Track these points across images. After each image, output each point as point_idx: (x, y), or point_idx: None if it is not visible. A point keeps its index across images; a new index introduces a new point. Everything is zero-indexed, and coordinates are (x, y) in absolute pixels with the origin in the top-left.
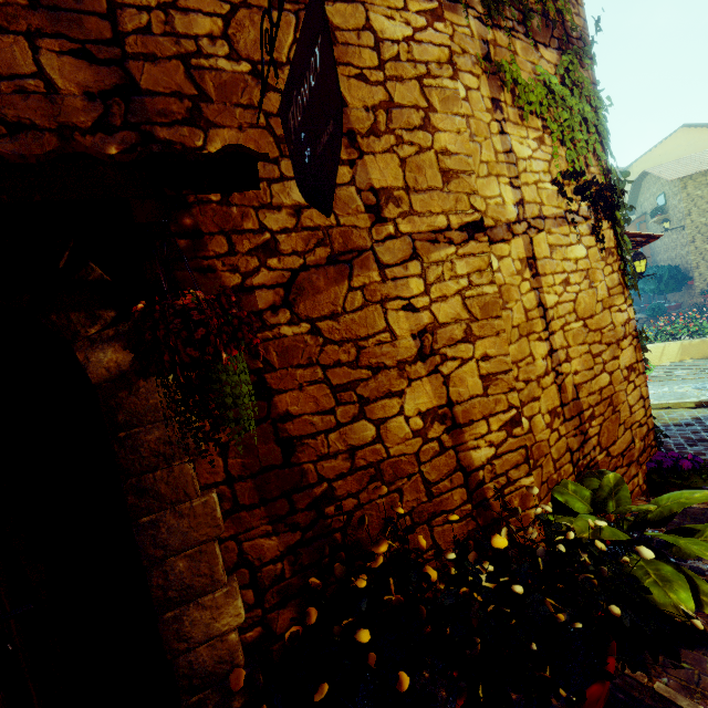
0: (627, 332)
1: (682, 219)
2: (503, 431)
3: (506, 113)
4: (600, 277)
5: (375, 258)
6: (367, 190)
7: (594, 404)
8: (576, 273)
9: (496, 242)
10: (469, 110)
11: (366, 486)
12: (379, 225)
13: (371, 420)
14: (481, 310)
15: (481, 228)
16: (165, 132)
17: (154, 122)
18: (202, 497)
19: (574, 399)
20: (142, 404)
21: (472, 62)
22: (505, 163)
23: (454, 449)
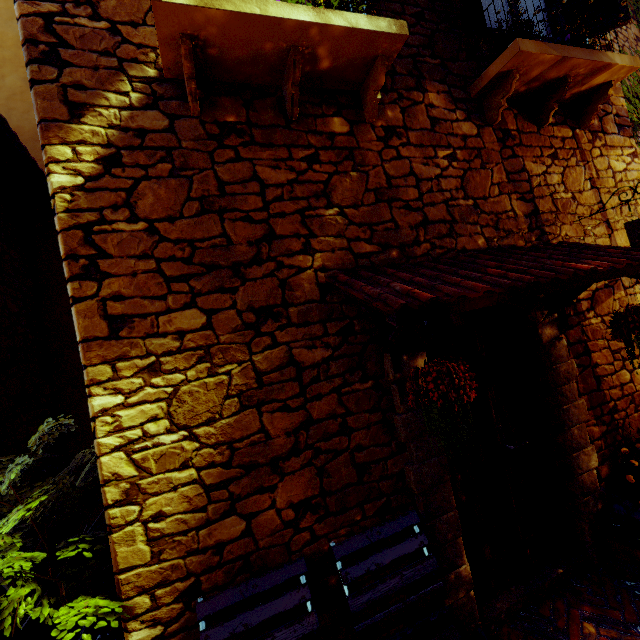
0: None
1: None
2: None
3: None
4: None
5: (621, 284)
6: None
7: None
8: None
9: None
10: None
11: (628, 405)
12: None
13: (627, 370)
14: None
15: None
16: (547, 229)
17: (543, 225)
18: (580, 400)
19: None
20: (557, 354)
21: None
22: None
23: None
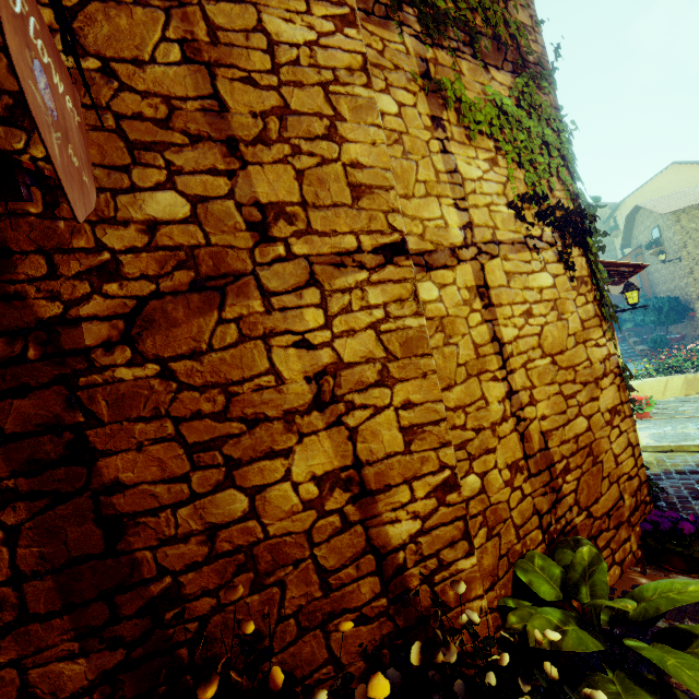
0: (608, 369)
1: (678, 251)
2: (433, 499)
3: (449, 132)
4: (571, 308)
5: (258, 284)
6: (251, 205)
7: (569, 454)
8: (541, 304)
9: (436, 268)
10: (403, 126)
11: (231, 578)
12: (266, 245)
13: (242, 489)
14: (402, 346)
15: (403, 250)
16: None
17: None
18: None
19: (542, 450)
20: None
21: (408, 79)
22: (448, 183)
23: (362, 524)
